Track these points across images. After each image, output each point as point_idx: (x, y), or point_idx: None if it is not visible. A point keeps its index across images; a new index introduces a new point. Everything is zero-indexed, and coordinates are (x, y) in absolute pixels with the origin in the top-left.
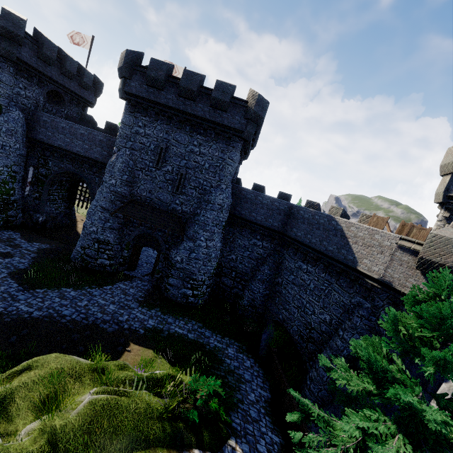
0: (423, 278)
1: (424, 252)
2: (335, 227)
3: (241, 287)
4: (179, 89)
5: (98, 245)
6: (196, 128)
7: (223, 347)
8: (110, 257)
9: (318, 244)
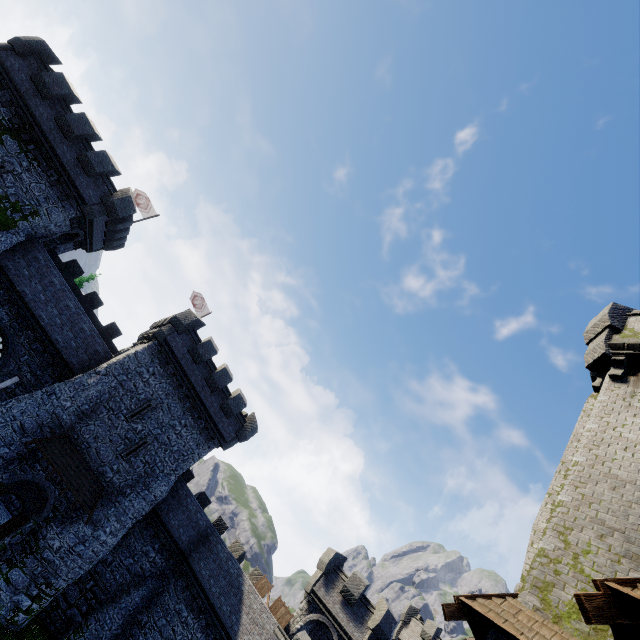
0: None
1: None
2: (238, 583)
3: (86, 608)
4: (210, 376)
5: None
6: (194, 409)
7: None
8: None
9: (215, 594)
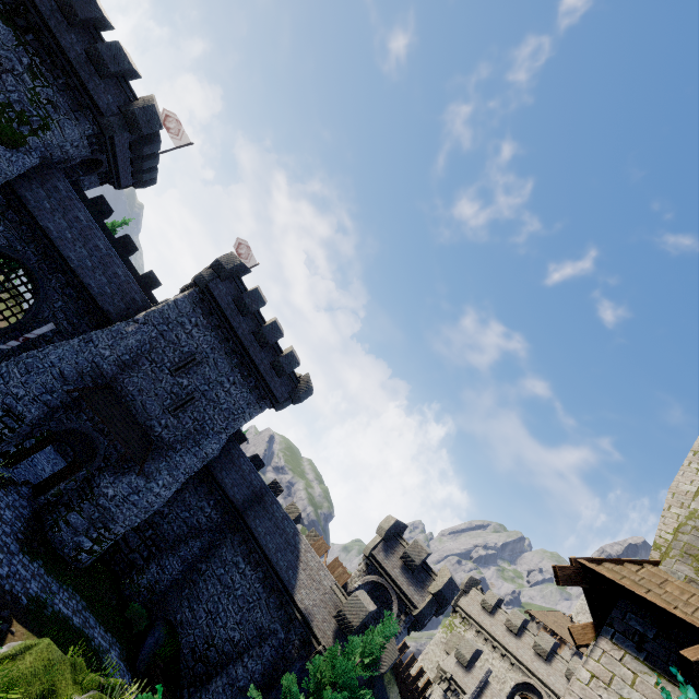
0: (334, 626)
1: (345, 606)
2: (295, 542)
3: (147, 554)
4: (258, 330)
5: (1, 416)
6: (243, 366)
7: (106, 647)
8: (0, 439)
9: (272, 550)
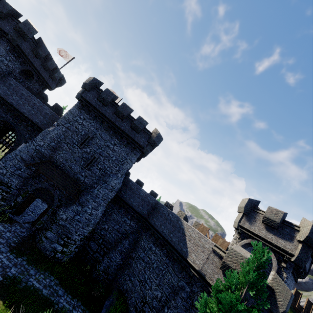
0: (223, 276)
1: (226, 258)
2: (180, 226)
3: (102, 253)
4: (116, 110)
5: None
6: (116, 134)
7: (70, 308)
8: (3, 198)
9: (167, 234)
